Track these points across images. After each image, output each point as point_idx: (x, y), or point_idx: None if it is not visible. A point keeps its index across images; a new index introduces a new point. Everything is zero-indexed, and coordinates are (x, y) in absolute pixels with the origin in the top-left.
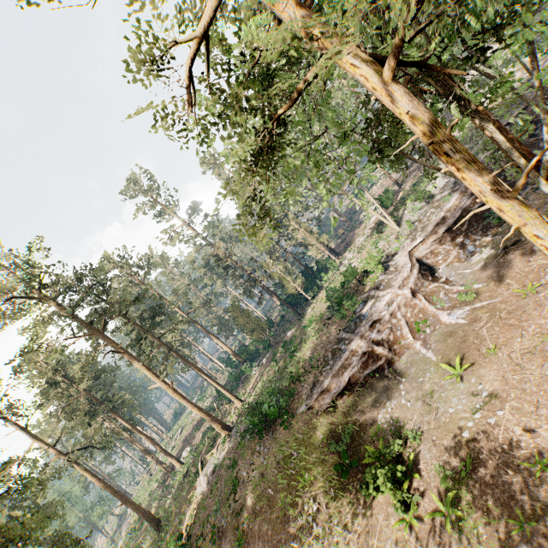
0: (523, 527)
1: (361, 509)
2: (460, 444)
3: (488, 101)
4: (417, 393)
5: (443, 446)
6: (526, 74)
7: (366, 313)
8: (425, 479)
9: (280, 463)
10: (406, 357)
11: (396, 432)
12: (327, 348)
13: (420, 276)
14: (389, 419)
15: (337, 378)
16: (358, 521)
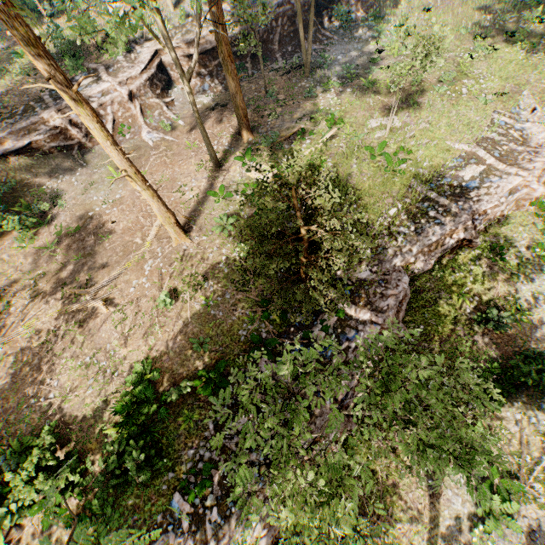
0: (78, 260)
1: None
2: (84, 218)
3: None
4: (87, 178)
5: (75, 216)
6: None
7: (79, 88)
8: (52, 230)
9: None
10: (98, 148)
11: (54, 198)
12: (22, 100)
13: (148, 85)
14: (55, 188)
15: (16, 137)
16: None
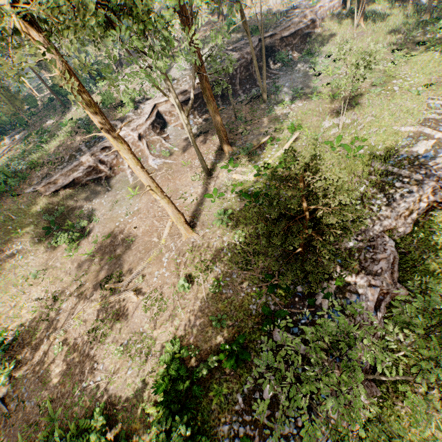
0: (111, 260)
1: (51, 249)
2: (112, 228)
3: (277, 1)
4: (112, 199)
5: (106, 227)
6: (301, 0)
7: (105, 138)
8: (90, 240)
9: (0, 221)
10: (119, 176)
11: (90, 216)
12: (67, 152)
13: (151, 128)
14: (90, 209)
15: (64, 177)
16: (46, 254)
